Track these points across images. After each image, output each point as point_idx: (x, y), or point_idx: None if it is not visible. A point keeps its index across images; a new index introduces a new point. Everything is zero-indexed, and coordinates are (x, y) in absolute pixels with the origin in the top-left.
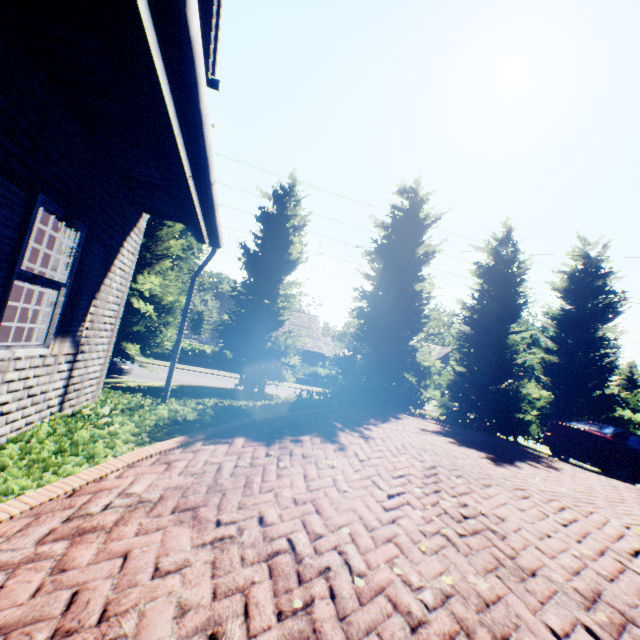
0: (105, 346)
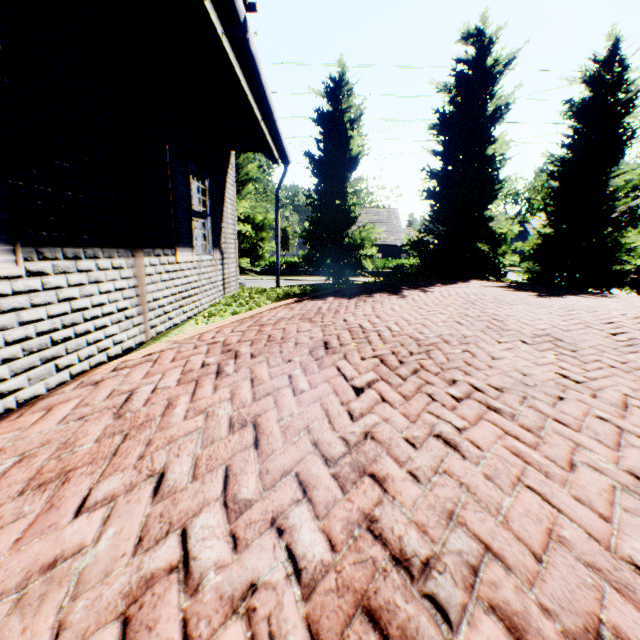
0: (234, 255)
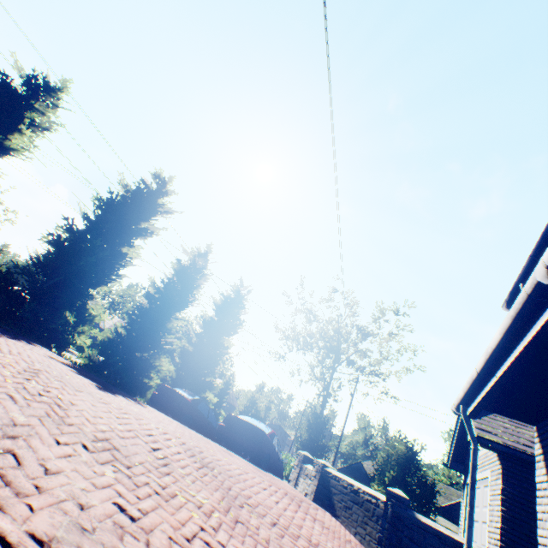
0: None
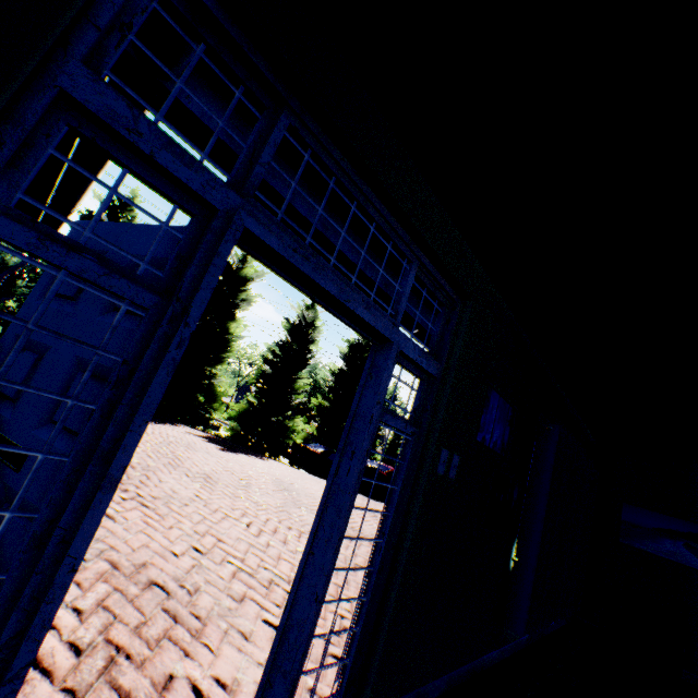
0: None
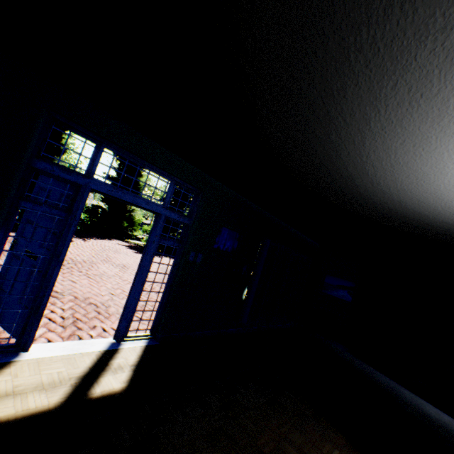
0: None
